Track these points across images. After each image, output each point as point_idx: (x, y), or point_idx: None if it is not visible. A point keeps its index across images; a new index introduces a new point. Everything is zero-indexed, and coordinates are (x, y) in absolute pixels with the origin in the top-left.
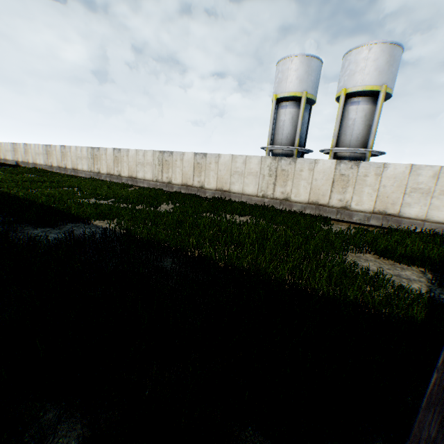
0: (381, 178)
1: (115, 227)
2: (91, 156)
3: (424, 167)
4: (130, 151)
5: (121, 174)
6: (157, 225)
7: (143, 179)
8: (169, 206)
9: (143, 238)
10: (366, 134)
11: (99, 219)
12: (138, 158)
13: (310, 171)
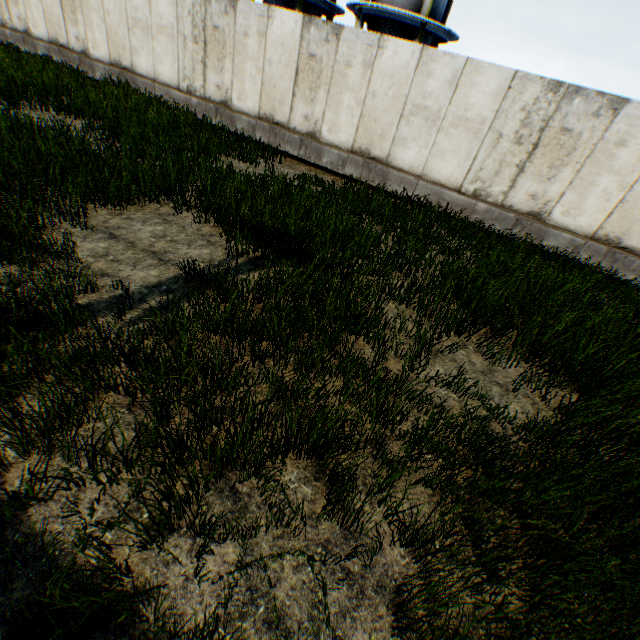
0: (373, 75)
1: None
2: None
3: (443, 58)
4: None
5: None
6: None
7: None
8: None
9: None
10: None
11: None
12: None
13: (260, 40)
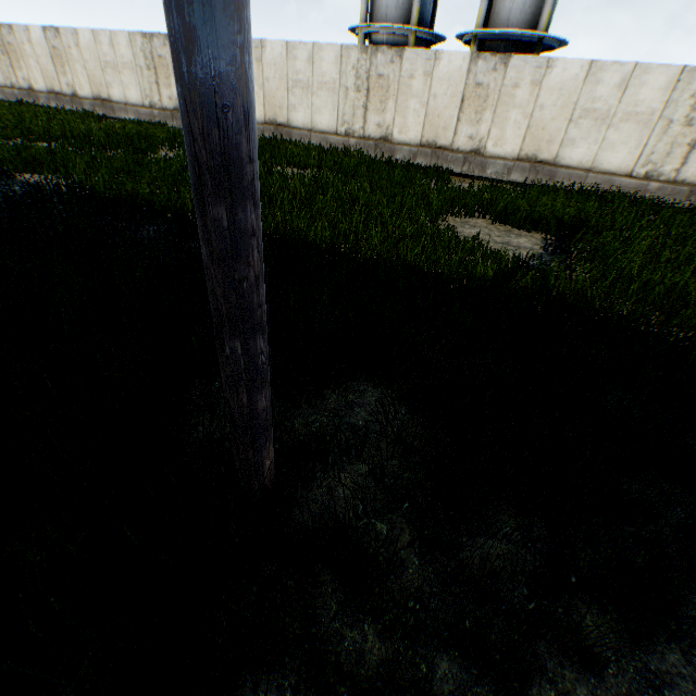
0: (540, 92)
1: (59, 181)
2: (0, 48)
3: (611, 67)
4: (80, 35)
5: (77, 93)
6: (138, 178)
7: (124, 103)
8: (175, 153)
9: (101, 192)
10: None
11: (31, 172)
12: (102, 53)
13: (426, 79)
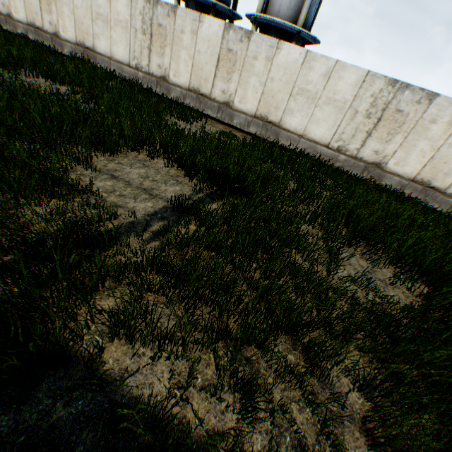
0: (272, 66)
1: None
2: None
3: (321, 59)
4: None
5: None
6: None
7: None
8: None
9: None
10: (303, 0)
11: None
12: None
13: (193, 36)
